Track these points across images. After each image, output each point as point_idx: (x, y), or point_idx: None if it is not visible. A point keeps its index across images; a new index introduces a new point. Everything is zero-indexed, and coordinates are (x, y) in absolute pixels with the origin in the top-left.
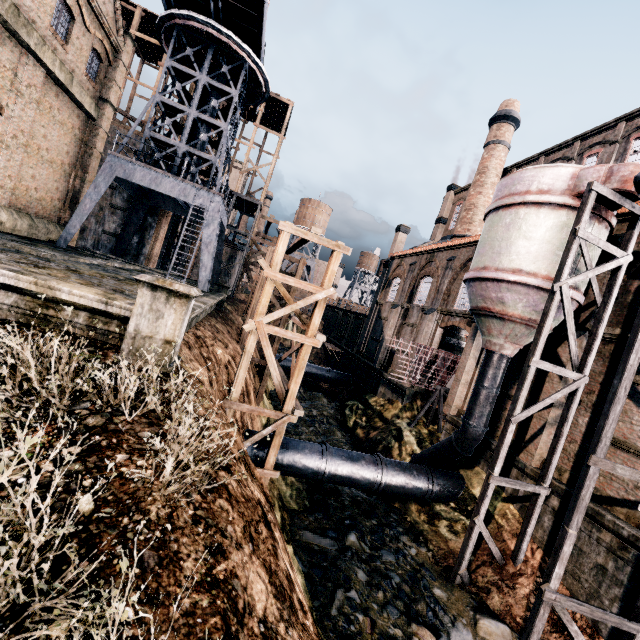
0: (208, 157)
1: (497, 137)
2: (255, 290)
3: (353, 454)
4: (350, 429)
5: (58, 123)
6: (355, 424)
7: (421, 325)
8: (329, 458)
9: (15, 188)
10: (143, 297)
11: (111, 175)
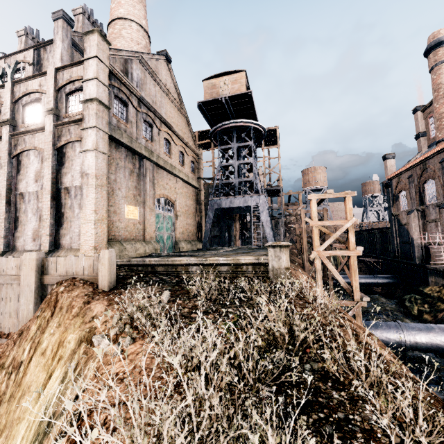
0: (250, 179)
1: (437, 60)
2: (302, 237)
3: (424, 325)
4: (416, 316)
5: (188, 197)
6: (419, 312)
7: (442, 218)
8: (404, 330)
9: (183, 231)
10: (270, 252)
11: (213, 209)
